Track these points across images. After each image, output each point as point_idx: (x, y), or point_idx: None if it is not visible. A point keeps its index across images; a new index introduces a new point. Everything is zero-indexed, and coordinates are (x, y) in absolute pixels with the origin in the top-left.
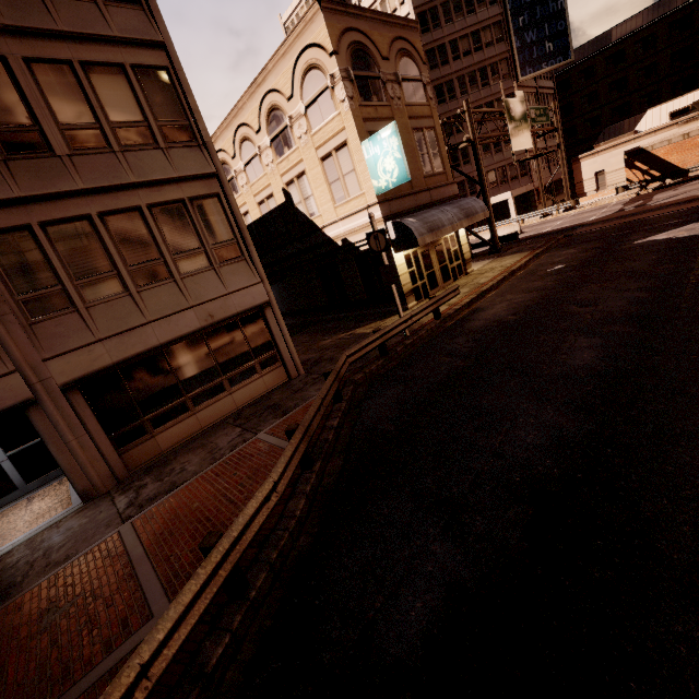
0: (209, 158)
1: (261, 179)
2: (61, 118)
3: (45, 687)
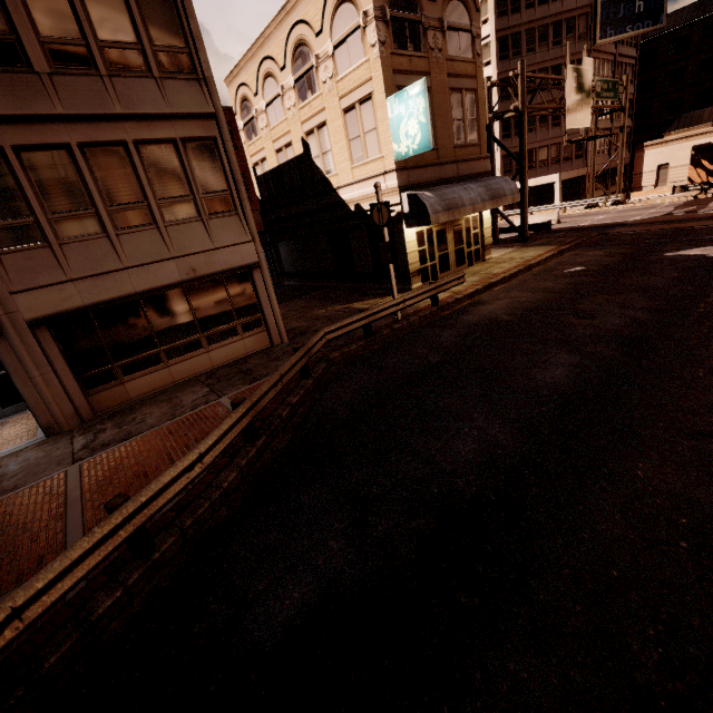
0: (208, 96)
1: (281, 124)
2: (42, 28)
3: None
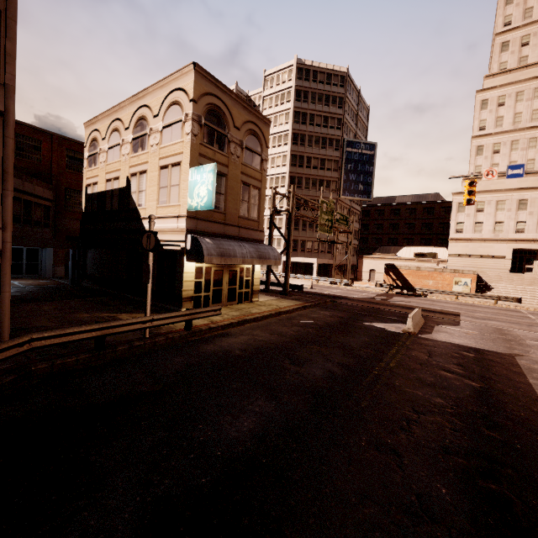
0: (2, 97)
1: (116, 163)
2: None
3: None
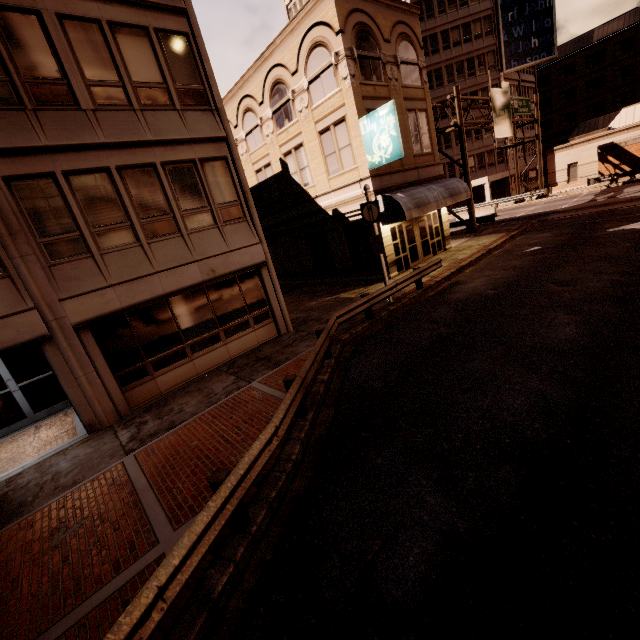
0: (220, 123)
1: (260, 149)
2: (88, 74)
3: (58, 600)
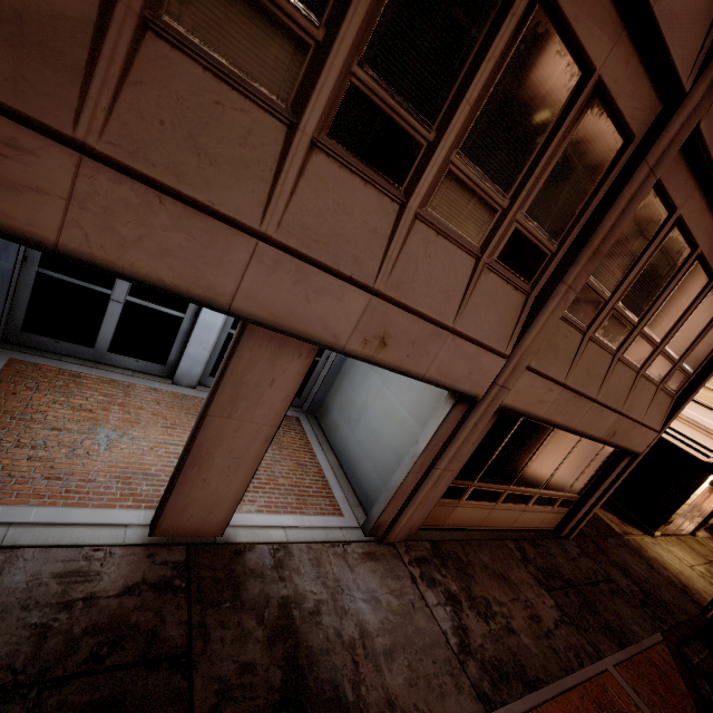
0: None
1: None
2: None
3: None
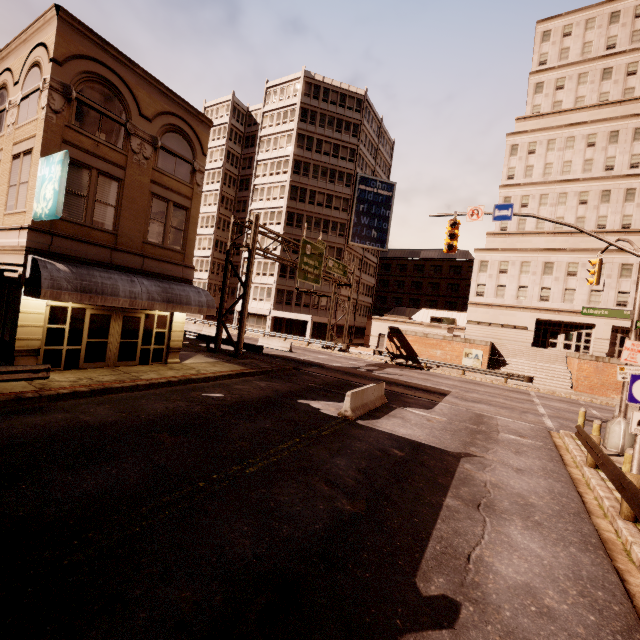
0: None
1: None
2: None
3: None
